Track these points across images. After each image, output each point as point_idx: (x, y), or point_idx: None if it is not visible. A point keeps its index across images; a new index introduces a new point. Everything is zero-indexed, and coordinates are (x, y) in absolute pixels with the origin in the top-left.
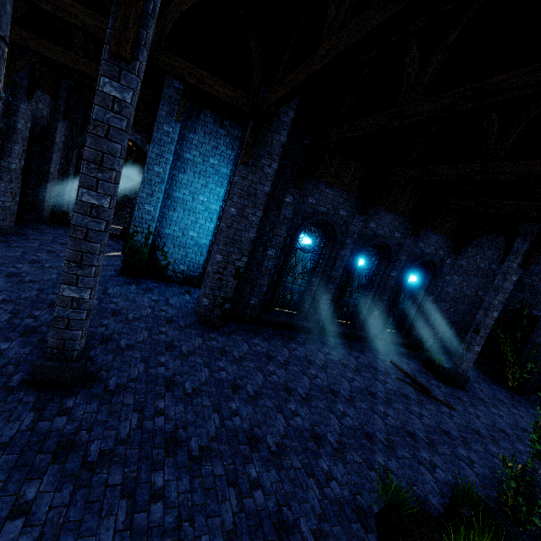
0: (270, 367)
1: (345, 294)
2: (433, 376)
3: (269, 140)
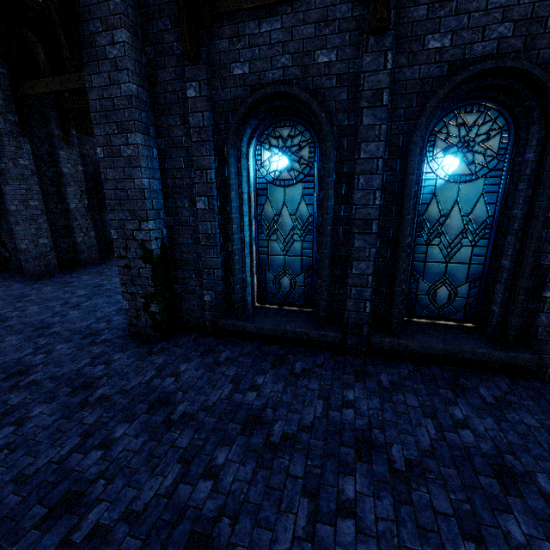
0: (125, 427)
1: (400, 254)
2: None
3: None
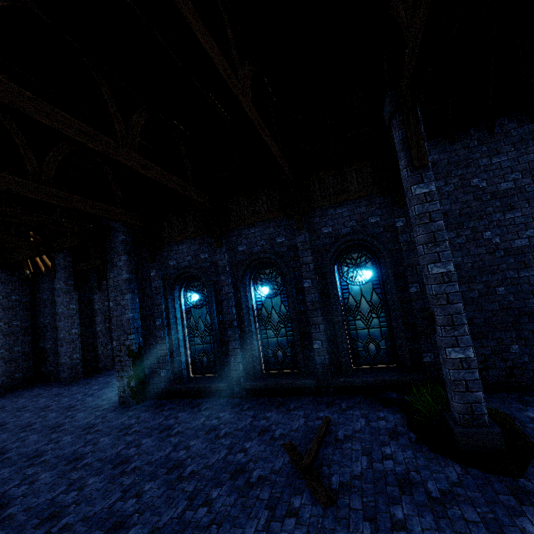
0: (106, 438)
1: (245, 335)
2: (411, 438)
3: (114, 245)
